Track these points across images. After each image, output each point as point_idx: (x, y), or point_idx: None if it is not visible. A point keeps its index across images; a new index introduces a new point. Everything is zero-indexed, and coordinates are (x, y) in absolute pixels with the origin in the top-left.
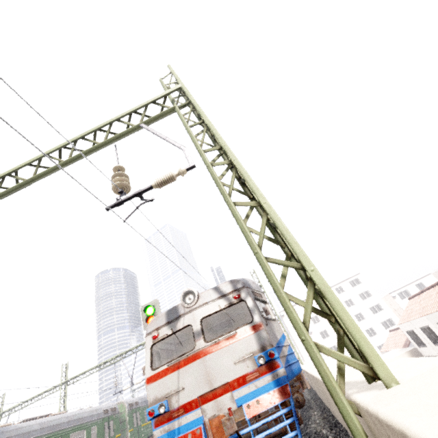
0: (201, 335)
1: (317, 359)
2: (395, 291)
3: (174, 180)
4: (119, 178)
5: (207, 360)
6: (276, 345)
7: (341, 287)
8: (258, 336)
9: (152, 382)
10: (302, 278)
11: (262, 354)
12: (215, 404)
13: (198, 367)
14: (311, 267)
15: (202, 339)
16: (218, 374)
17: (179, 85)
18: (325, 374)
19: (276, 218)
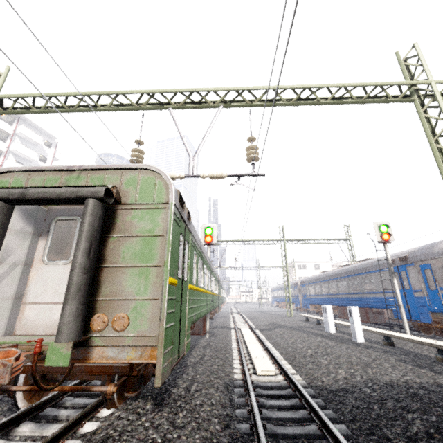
0: None
1: None
2: None
3: None
4: None
5: None
6: None
7: None
8: None
9: None
10: None
11: None
12: None
13: None
14: None
15: None
16: None
17: None
18: None
19: None
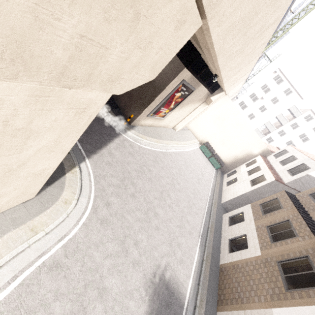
0: None
1: None
2: None
3: None
4: None
5: None
6: None
7: (311, 119)
8: None
9: None
10: None
11: None
12: None
13: None
14: None
15: None
16: None
17: None
18: None
19: None
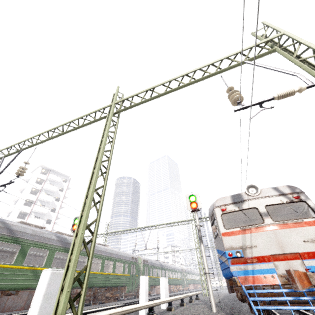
0: (268, 215)
1: None
2: None
3: (293, 94)
4: (237, 93)
5: (278, 233)
6: None
7: None
8: None
9: (228, 236)
10: None
11: None
12: (286, 264)
13: (269, 235)
14: None
15: (270, 218)
16: (289, 244)
17: (282, 33)
18: None
19: None
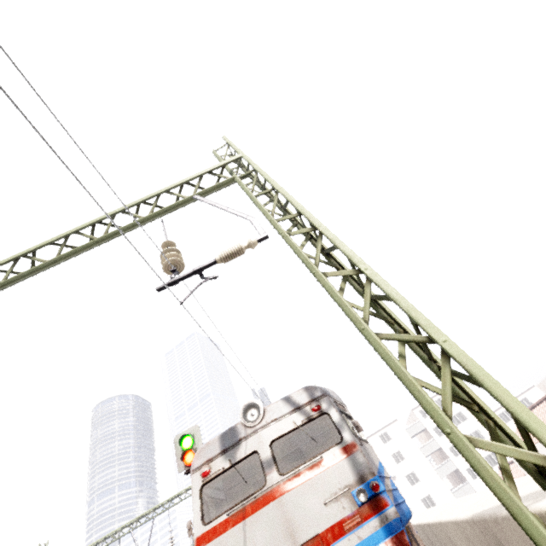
0: (273, 464)
1: (474, 457)
2: (495, 411)
3: (242, 253)
4: (171, 255)
5: (286, 501)
6: (378, 474)
7: None
8: (352, 461)
9: (206, 544)
10: (424, 359)
11: (362, 486)
12: None
13: (272, 513)
14: (442, 338)
15: (275, 470)
16: (303, 521)
17: (239, 155)
18: (490, 476)
19: (384, 285)
